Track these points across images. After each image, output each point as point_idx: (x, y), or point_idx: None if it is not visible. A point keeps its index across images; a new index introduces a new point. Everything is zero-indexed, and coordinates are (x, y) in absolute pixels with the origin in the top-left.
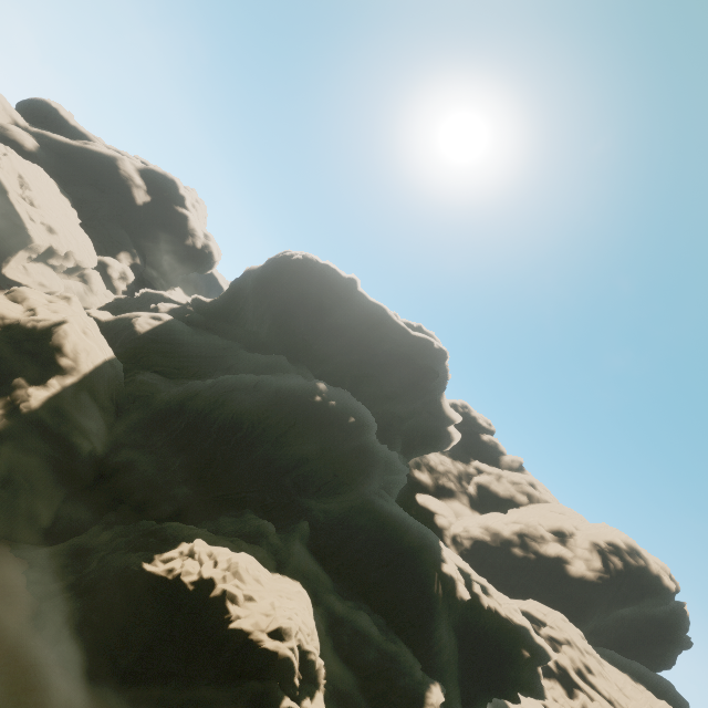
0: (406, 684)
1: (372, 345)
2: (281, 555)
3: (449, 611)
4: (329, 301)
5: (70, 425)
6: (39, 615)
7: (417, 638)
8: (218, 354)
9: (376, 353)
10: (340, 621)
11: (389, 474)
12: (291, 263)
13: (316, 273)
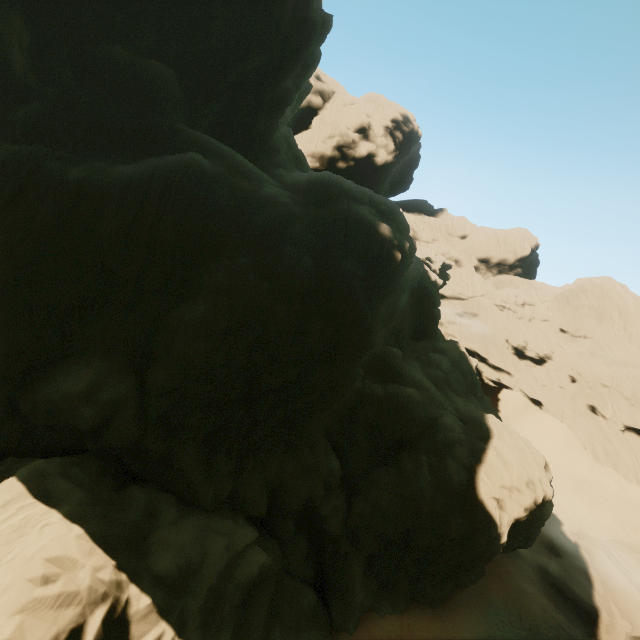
0: (465, 365)
1: (272, 18)
2: (437, 401)
3: None
4: None
5: (228, 589)
6: (432, 605)
7: (437, 331)
8: (46, 223)
9: (286, 37)
10: (446, 380)
11: None
12: None
13: None
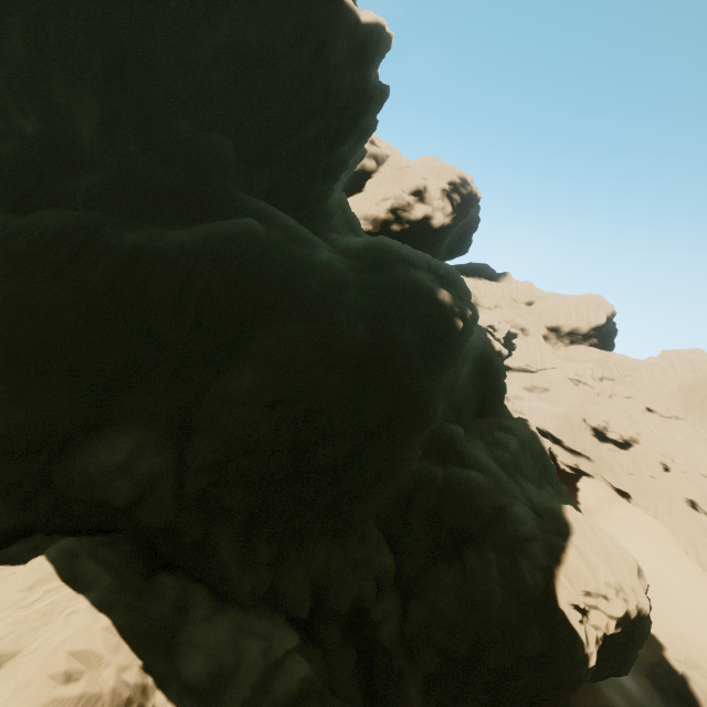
0: (537, 447)
1: (331, 91)
2: (506, 488)
3: None
4: None
5: (264, 705)
6: None
7: (503, 406)
8: (98, 287)
9: (344, 108)
10: (516, 464)
11: None
12: None
13: None
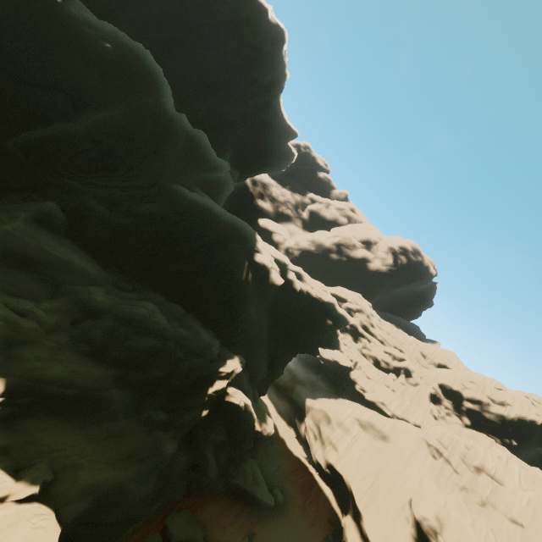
0: (193, 365)
1: None
2: None
3: (262, 296)
4: None
5: None
6: None
7: (221, 321)
8: None
9: (184, 6)
10: (96, 314)
11: (204, 169)
12: None
13: None
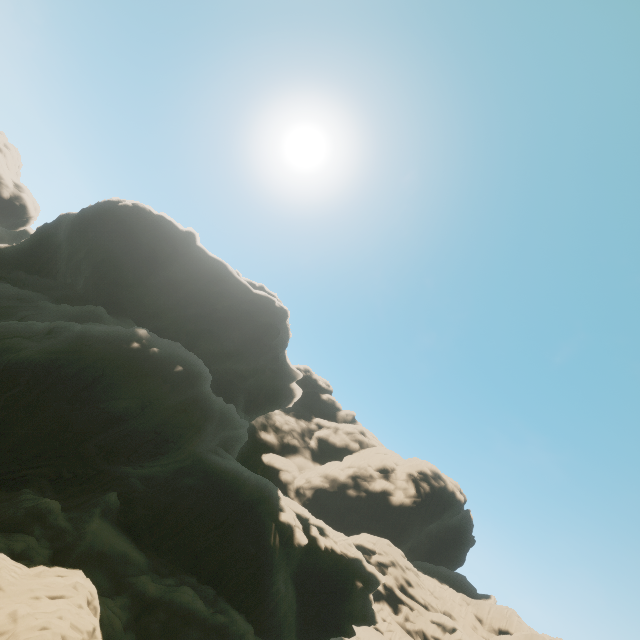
0: None
1: (211, 300)
2: (64, 540)
3: (287, 561)
4: (163, 253)
5: None
6: None
7: (252, 600)
8: (6, 304)
9: (216, 308)
10: (151, 606)
11: (227, 429)
12: (117, 209)
13: (149, 223)
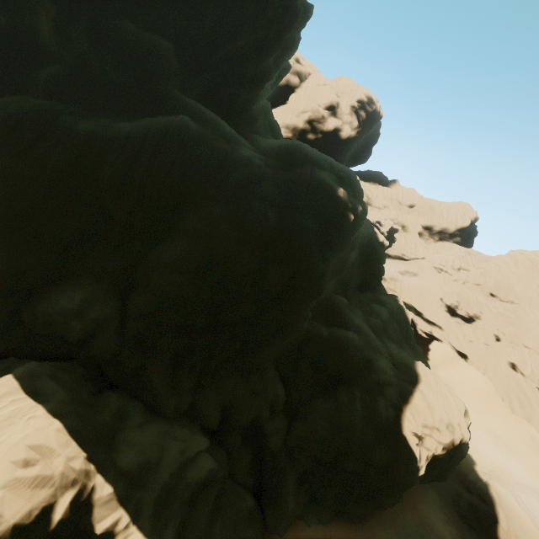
0: (402, 317)
1: (260, 4)
2: (374, 346)
3: None
4: None
5: (179, 487)
6: (353, 521)
7: (380, 285)
8: (57, 167)
9: (271, 21)
10: (384, 328)
11: None
12: None
13: None
